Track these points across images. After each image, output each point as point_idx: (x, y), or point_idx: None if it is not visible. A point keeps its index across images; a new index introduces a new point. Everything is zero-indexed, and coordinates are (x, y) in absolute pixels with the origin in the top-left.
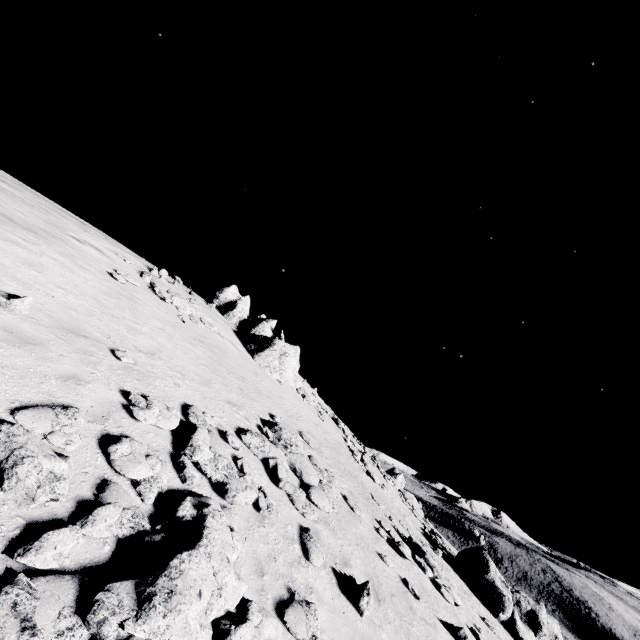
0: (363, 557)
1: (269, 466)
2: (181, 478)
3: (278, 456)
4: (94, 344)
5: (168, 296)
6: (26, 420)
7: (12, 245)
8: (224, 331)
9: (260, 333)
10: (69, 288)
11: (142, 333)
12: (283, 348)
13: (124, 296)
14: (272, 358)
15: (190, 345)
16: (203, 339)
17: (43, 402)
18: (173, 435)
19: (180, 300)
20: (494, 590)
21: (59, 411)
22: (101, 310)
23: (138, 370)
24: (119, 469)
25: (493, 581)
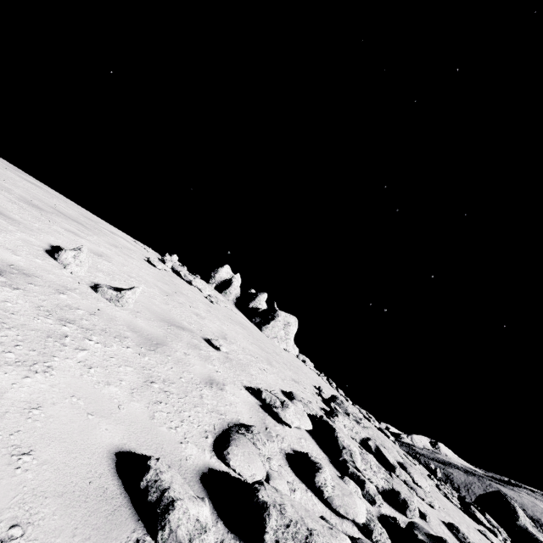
0: (484, 542)
1: (372, 450)
2: (366, 498)
3: (367, 435)
4: (191, 335)
5: (192, 279)
6: (241, 464)
7: (75, 236)
8: (232, 308)
9: (257, 306)
10: (135, 276)
11: (204, 317)
12: (285, 318)
13: (168, 281)
14: (278, 329)
15: (232, 324)
16: (230, 317)
17: (221, 425)
18: (310, 435)
19: (201, 282)
20: (530, 537)
21: (250, 436)
22: (168, 297)
23: (233, 359)
24: (343, 511)
25: (526, 527)
